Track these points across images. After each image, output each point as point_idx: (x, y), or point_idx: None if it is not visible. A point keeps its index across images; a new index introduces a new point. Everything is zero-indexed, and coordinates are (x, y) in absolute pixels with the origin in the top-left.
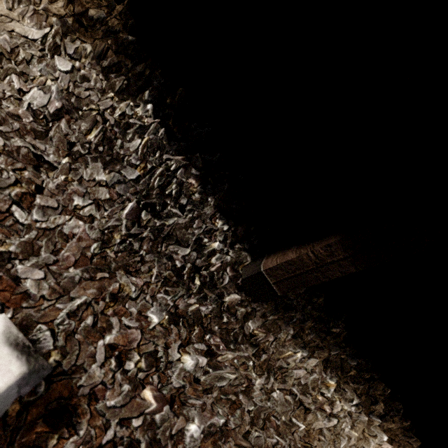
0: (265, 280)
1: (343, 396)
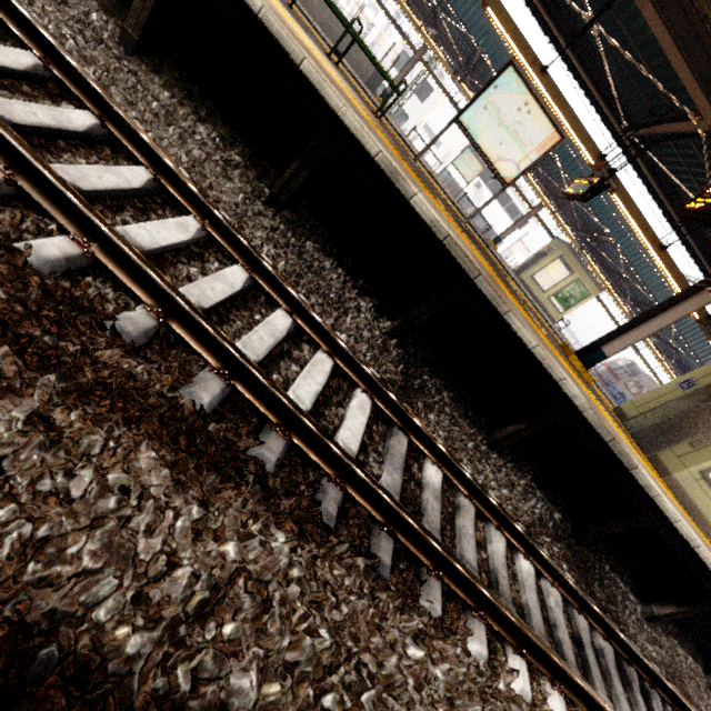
0: (128, 32)
1: (205, 126)
